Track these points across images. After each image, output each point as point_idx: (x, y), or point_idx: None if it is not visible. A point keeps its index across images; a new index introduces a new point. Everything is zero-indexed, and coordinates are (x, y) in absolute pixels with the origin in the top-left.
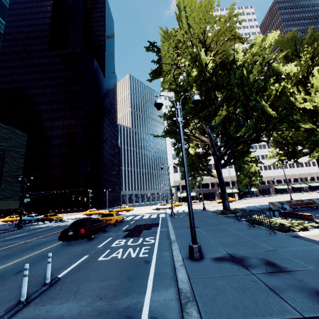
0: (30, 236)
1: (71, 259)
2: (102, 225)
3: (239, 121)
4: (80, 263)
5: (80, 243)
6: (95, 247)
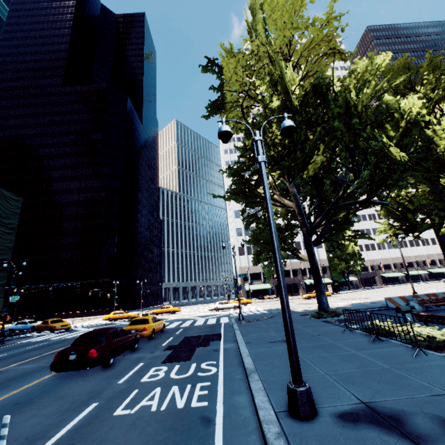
0: (10, 359)
1: (63, 414)
2: (129, 340)
3: (337, 177)
4: (79, 425)
5: (88, 374)
6: (113, 384)
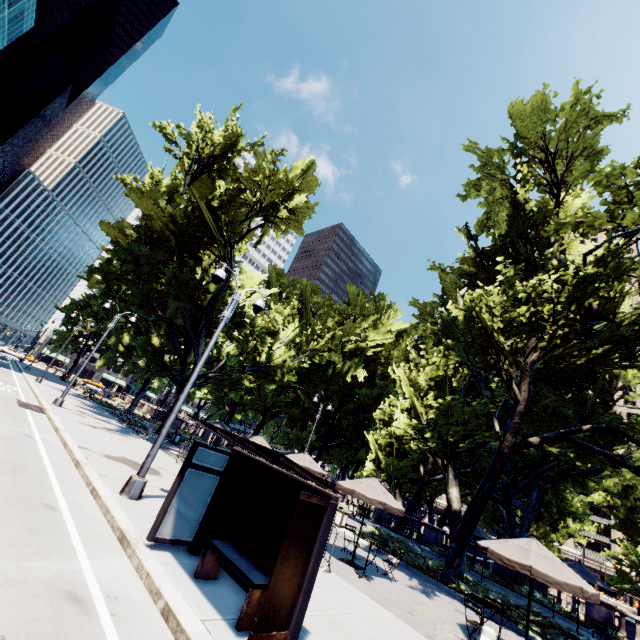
0: None
1: None
2: None
3: None
4: None
5: None
6: None
